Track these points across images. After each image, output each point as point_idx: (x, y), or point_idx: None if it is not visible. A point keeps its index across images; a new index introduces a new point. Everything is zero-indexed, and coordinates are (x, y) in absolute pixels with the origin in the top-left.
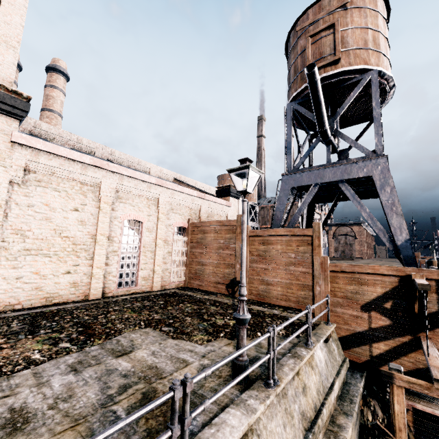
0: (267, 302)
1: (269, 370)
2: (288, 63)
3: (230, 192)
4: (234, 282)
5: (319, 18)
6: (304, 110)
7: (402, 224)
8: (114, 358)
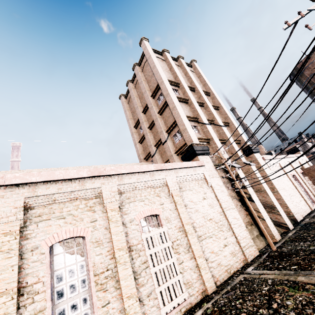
0: None
1: None
2: (298, 82)
3: (298, 149)
4: None
5: (312, 61)
6: None
7: None
8: None
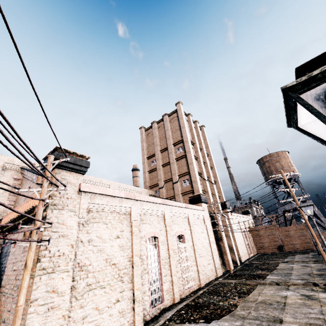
0: (296, 250)
1: (325, 251)
2: (261, 167)
3: (249, 212)
4: (280, 247)
5: (271, 159)
6: (276, 184)
7: (325, 219)
8: (294, 258)
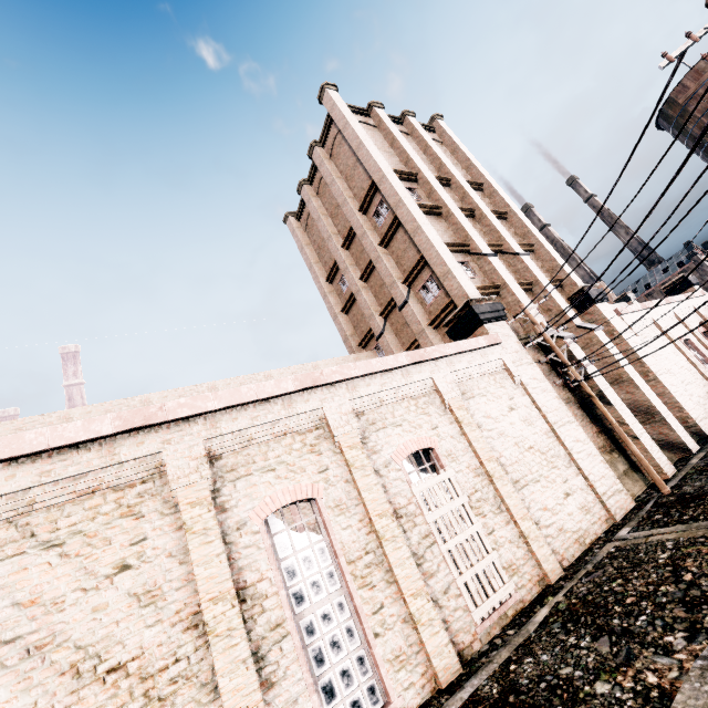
0: None
1: None
2: (677, 131)
3: (690, 281)
4: None
5: (706, 80)
6: None
7: None
8: None
